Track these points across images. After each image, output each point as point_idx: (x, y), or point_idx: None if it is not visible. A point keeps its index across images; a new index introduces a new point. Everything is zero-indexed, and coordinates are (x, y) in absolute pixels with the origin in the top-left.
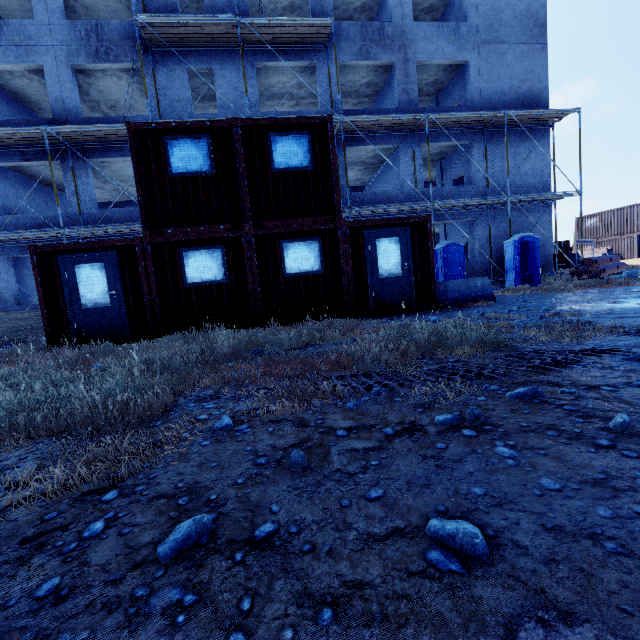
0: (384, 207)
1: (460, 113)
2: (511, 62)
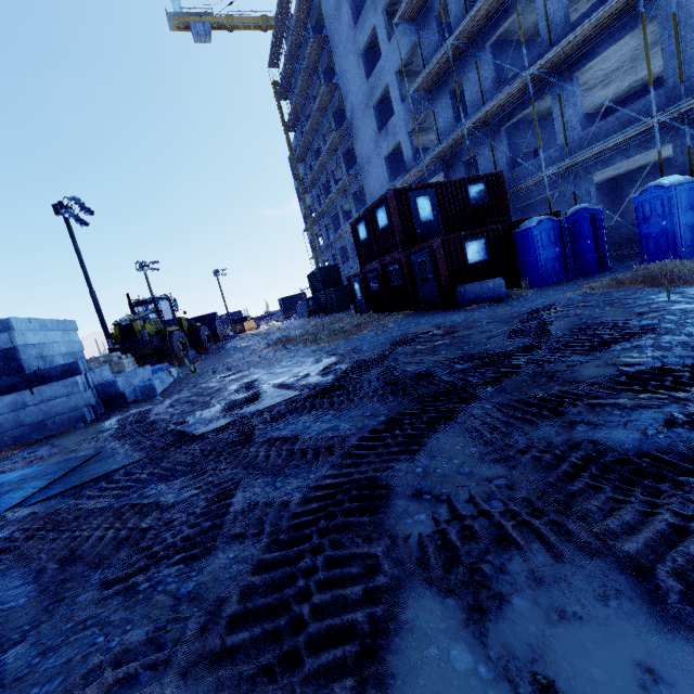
0: (581, 155)
1: None
2: None
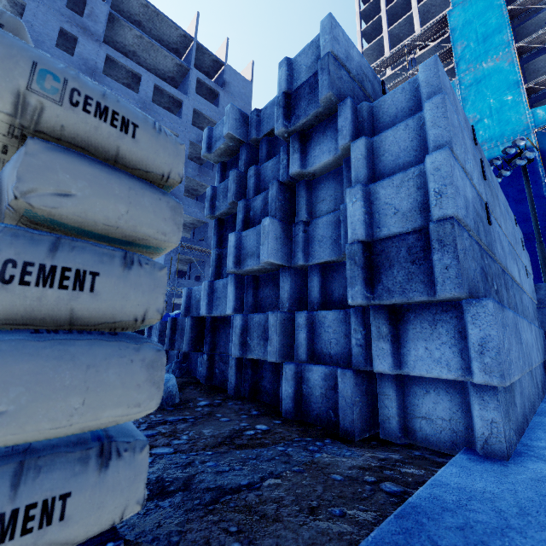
0: None
1: (198, 246)
2: None
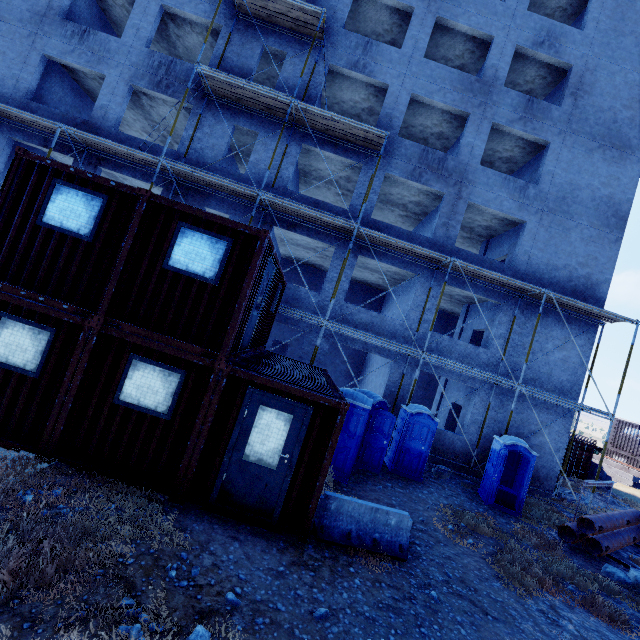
0: (366, 335)
1: (492, 272)
2: (574, 241)
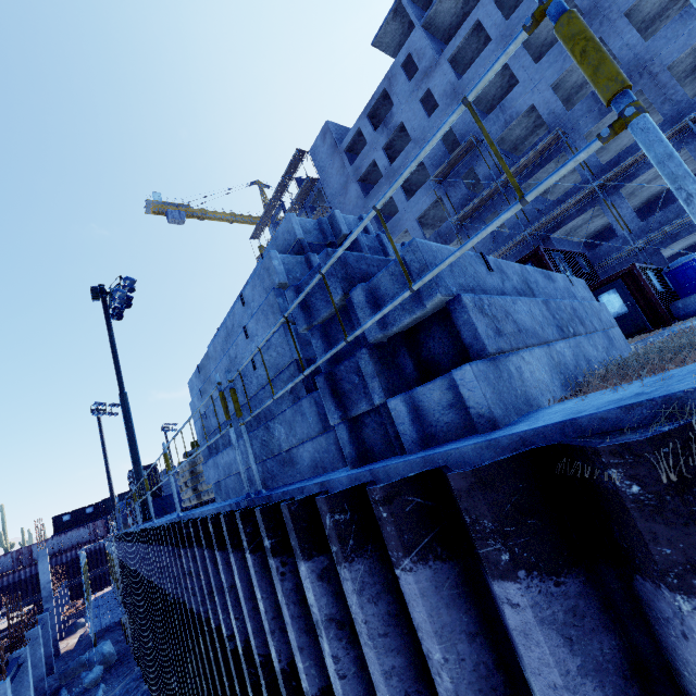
0: (672, 225)
1: None
2: None
